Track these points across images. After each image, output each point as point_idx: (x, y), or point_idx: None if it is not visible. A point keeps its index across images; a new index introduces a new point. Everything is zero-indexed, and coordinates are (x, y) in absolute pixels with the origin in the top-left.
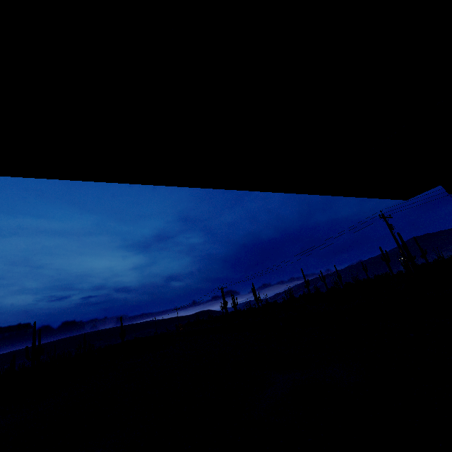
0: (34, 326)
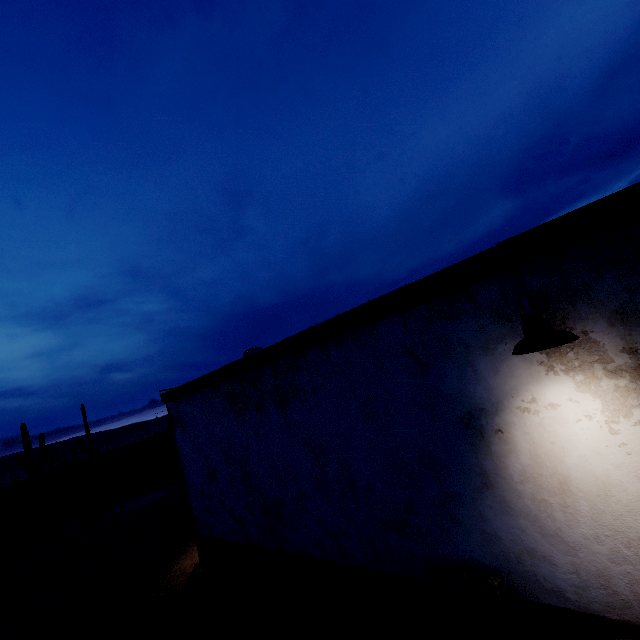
0: (83, 411)
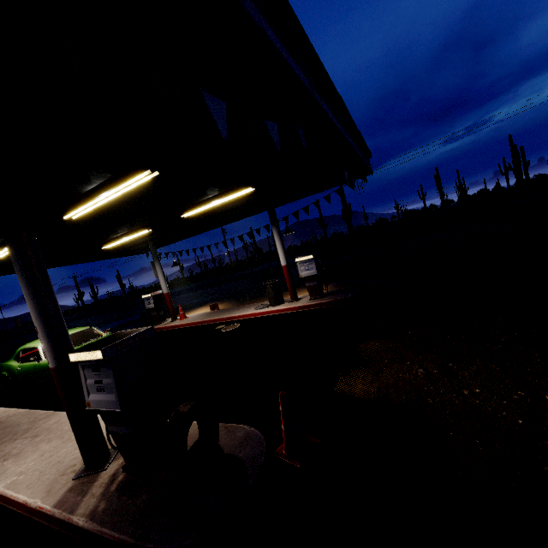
0: None
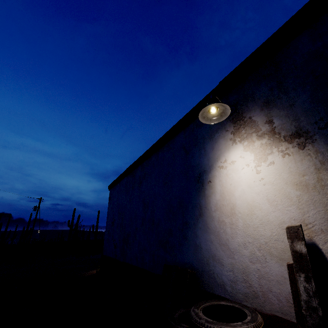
0: (98, 213)
